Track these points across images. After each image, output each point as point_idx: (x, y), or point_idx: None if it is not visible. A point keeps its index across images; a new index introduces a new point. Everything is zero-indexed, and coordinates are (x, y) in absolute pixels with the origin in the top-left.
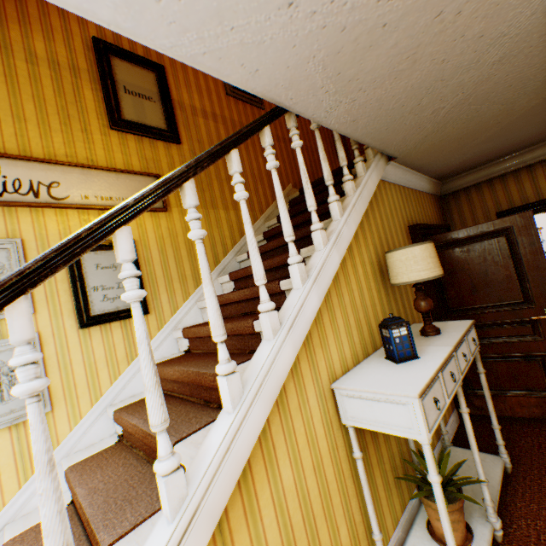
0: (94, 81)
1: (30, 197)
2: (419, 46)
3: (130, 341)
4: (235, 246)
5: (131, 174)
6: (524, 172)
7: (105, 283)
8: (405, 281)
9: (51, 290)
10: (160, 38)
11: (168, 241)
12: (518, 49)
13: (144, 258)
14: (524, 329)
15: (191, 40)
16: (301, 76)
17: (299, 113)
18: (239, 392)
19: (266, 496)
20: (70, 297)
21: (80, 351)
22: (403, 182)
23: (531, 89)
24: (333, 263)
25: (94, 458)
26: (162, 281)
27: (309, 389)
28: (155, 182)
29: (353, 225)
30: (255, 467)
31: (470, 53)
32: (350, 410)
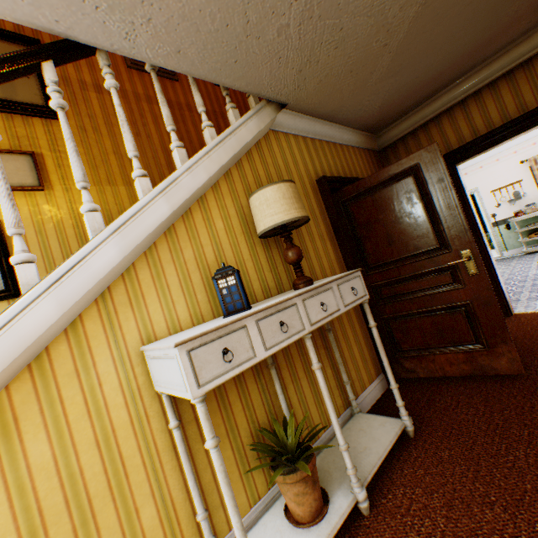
0: None
1: None
2: None
3: None
4: None
5: None
6: (458, 110)
7: None
8: (262, 229)
9: None
10: None
11: (49, 220)
12: None
13: None
14: (444, 278)
15: None
16: None
17: (94, 45)
18: None
19: None
20: None
21: None
22: (313, 134)
23: None
24: (158, 213)
25: None
26: (41, 263)
27: (99, 353)
28: None
29: (204, 174)
30: None
31: None
32: (156, 374)
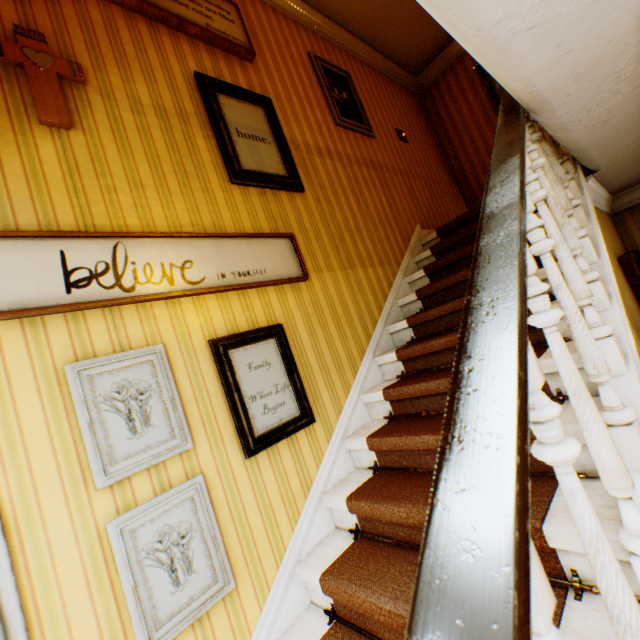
0: (203, 126)
1: (164, 286)
2: None
3: (301, 464)
4: (382, 312)
5: (263, 238)
6: None
7: (261, 388)
8: None
9: (205, 409)
10: (497, 6)
11: (314, 318)
12: None
13: (294, 345)
14: None
15: (533, 4)
16: (611, 54)
17: (551, 119)
18: None
19: None
20: (227, 415)
21: (251, 489)
22: (593, 202)
23: None
24: (626, 326)
25: None
26: (319, 374)
27: None
28: (519, 242)
29: (609, 267)
30: None
31: None
32: None
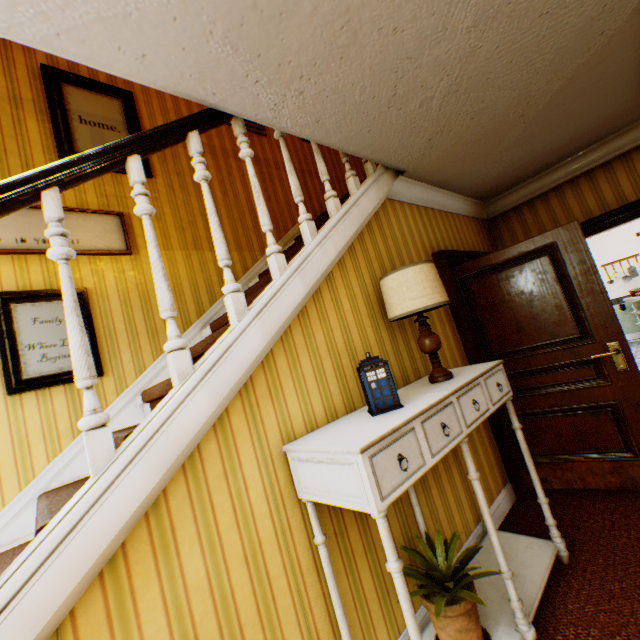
0: (41, 112)
1: None
2: (349, 10)
3: (78, 409)
4: None
5: (85, 213)
6: (583, 181)
7: (45, 340)
8: (399, 313)
9: None
10: None
11: (134, 288)
12: (492, 7)
13: (100, 309)
14: (585, 372)
15: (30, 17)
16: (209, 61)
17: (239, 115)
18: (108, 452)
19: (152, 594)
20: None
21: (7, 422)
22: (425, 203)
23: (543, 65)
24: (294, 293)
25: (2, 555)
26: (124, 337)
27: (245, 452)
28: None
29: (332, 249)
30: (135, 554)
31: (427, 17)
32: (304, 479)
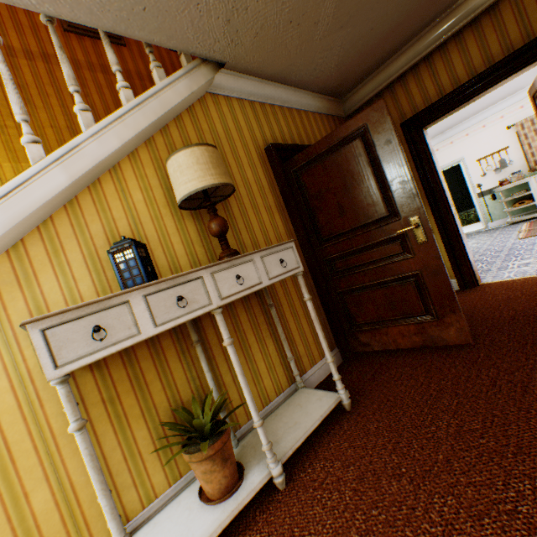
0: None
1: None
2: None
3: None
4: None
5: None
6: (423, 67)
7: None
8: (179, 199)
9: None
10: None
11: None
12: None
13: None
14: (394, 248)
15: None
16: None
17: None
18: None
19: None
20: None
21: None
22: (262, 98)
23: None
24: (52, 183)
25: None
26: None
27: None
28: None
29: (115, 140)
30: None
31: None
32: None
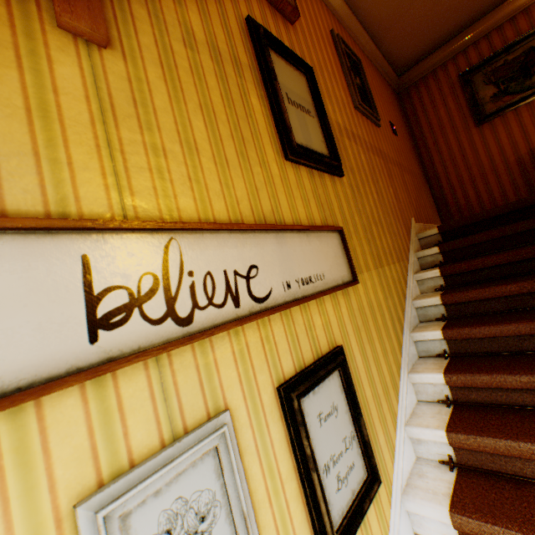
0: (256, 83)
1: (227, 308)
2: None
3: None
4: (404, 316)
5: (318, 231)
6: None
7: (332, 449)
8: None
9: (279, 510)
10: None
11: (362, 331)
12: None
13: (351, 373)
14: None
15: None
16: None
17: None
18: None
19: None
20: (301, 508)
21: None
22: None
23: None
24: None
25: None
26: (373, 408)
27: None
28: None
29: None
30: None
31: None
32: None
